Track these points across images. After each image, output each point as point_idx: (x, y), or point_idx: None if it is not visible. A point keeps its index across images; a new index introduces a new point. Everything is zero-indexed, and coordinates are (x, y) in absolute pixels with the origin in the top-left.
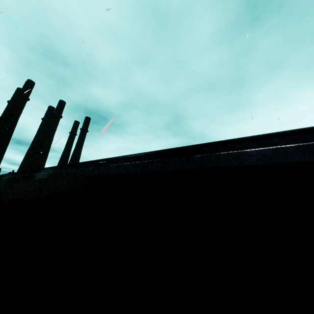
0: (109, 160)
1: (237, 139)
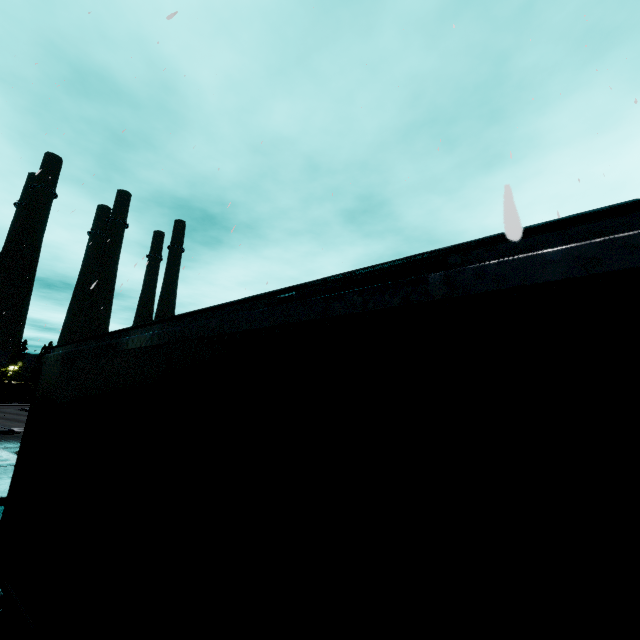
0: (305, 288)
1: None
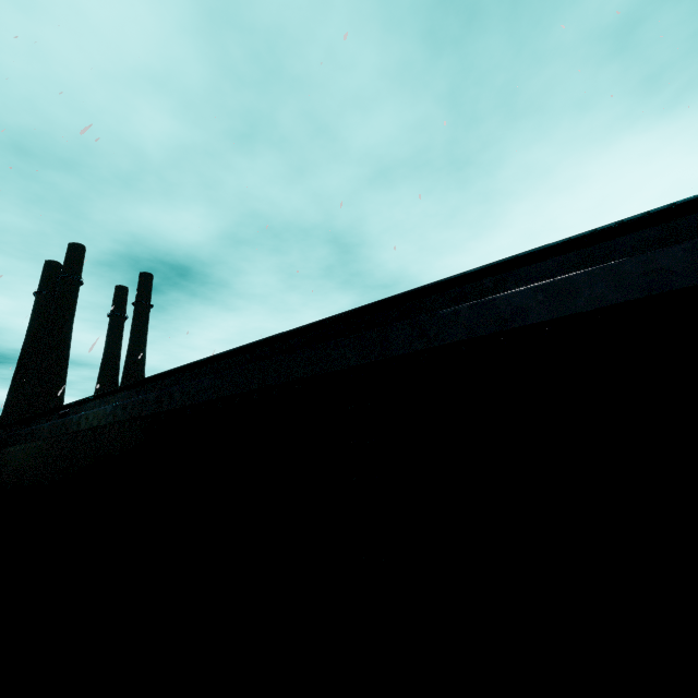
0: (74, 406)
1: (197, 362)
